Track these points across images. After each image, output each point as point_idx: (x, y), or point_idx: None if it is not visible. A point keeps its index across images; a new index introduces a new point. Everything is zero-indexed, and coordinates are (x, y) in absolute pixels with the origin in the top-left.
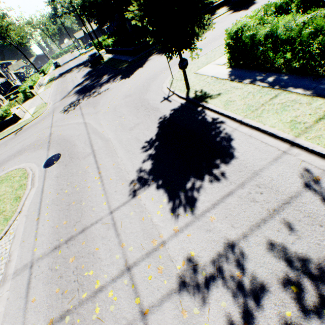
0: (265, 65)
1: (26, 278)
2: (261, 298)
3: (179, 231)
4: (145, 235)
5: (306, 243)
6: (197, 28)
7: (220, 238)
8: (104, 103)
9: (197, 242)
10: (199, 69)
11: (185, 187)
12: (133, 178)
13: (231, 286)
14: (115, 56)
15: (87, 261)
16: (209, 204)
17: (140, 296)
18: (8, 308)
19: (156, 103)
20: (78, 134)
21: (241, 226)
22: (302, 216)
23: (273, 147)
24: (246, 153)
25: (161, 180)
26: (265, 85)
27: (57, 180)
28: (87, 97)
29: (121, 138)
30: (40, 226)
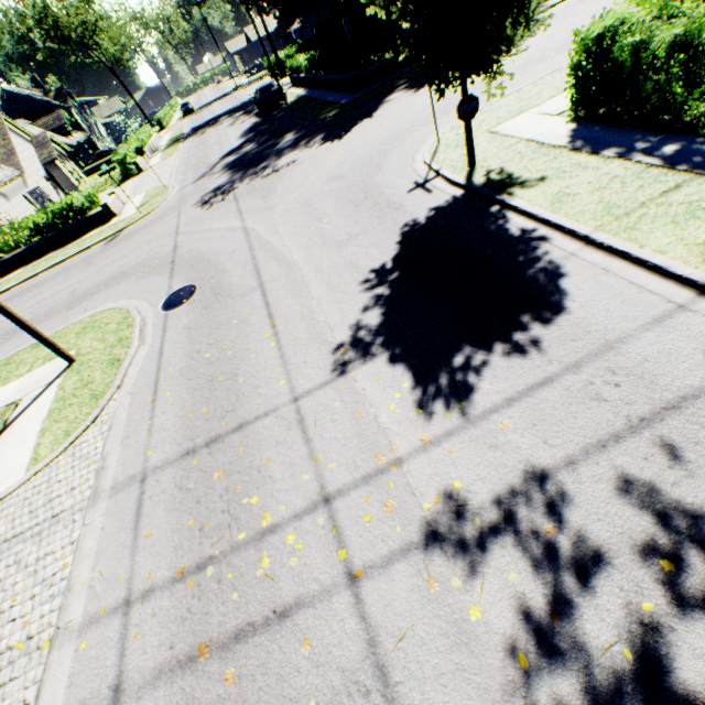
0: (660, 117)
1: (134, 498)
2: (592, 575)
3: (432, 443)
4: (363, 446)
5: (704, 486)
6: (513, 24)
7: (517, 463)
8: (285, 191)
9: (467, 466)
10: (501, 123)
11: (449, 363)
12: (341, 340)
13: (532, 548)
14: (311, 93)
15: (246, 481)
16: (499, 398)
17: (347, 548)
18: (104, 543)
19: (398, 195)
20: (232, 250)
21: (564, 444)
22: (703, 435)
23: (656, 295)
24: (592, 305)
25: (400, 347)
26: (655, 162)
27: (189, 334)
28: (250, 177)
29: (320, 261)
30: (159, 414)
